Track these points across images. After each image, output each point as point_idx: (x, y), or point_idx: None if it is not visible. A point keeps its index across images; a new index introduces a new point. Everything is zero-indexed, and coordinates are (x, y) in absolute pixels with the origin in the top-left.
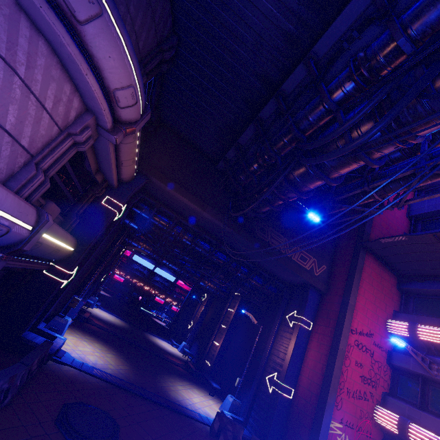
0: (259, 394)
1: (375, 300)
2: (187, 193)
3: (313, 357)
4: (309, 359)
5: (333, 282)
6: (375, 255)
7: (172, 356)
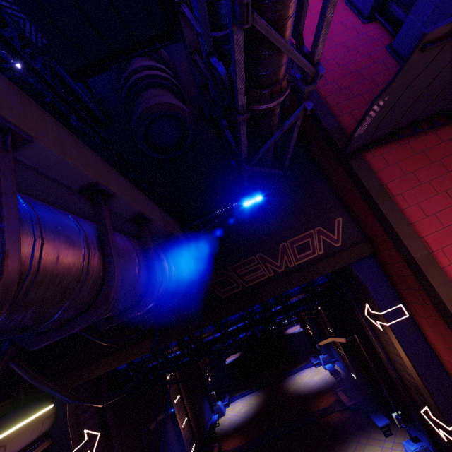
0: (435, 434)
1: (450, 198)
2: (109, 360)
3: (451, 358)
4: (448, 363)
5: (367, 230)
6: (377, 145)
7: (321, 394)
